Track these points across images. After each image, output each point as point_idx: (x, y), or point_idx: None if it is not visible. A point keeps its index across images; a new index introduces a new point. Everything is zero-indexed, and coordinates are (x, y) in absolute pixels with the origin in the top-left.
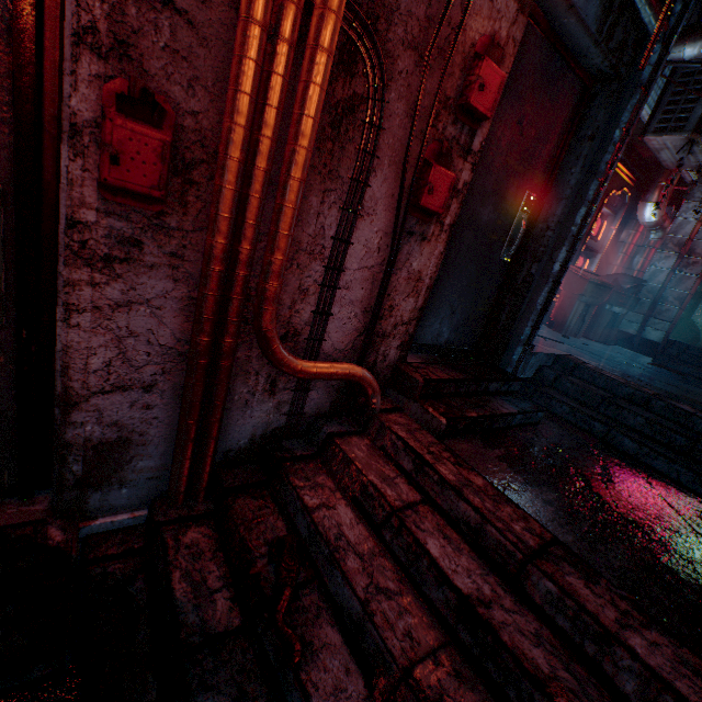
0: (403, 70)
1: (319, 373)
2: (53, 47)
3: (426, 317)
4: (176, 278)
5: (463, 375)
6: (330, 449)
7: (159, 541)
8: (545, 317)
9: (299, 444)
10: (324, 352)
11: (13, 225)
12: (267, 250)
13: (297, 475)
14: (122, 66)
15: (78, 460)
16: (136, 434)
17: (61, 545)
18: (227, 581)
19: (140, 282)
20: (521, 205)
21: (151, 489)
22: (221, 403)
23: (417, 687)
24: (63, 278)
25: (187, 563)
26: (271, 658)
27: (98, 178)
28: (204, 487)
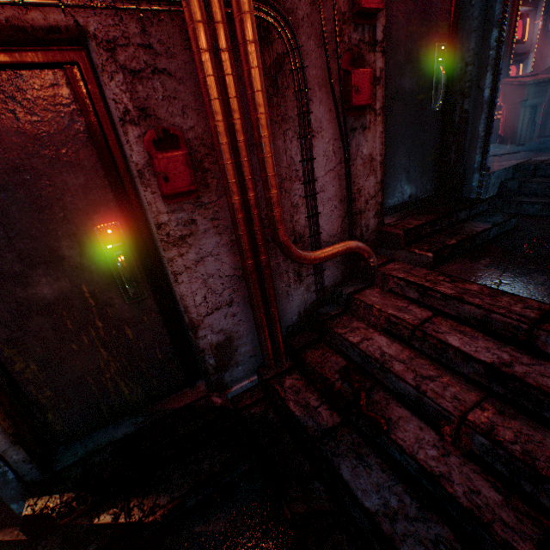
0: (303, 16)
1: (327, 256)
2: (110, 133)
3: (387, 185)
4: (219, 232)
5: (433, 216)
6: (353, 303)
7: (271, 389)
8: (494, 136)
9: (331, 308)
10: (323, 241)
11: (131, 241)
12: (265, 191)
13: (338, 327)
14: (147, 123)
15: (210, 357)
16: (234, 333)
17: (223, 404)
18: (321, 400)
19: (203, 244)
20: (435, 58)
21: (254, 363)
22: (273, 298)
23: (472, 425)
24: (165, 258)
25: (293, 396)
26: (368, 433)
27: (160, 194)
28: (283, 353)
